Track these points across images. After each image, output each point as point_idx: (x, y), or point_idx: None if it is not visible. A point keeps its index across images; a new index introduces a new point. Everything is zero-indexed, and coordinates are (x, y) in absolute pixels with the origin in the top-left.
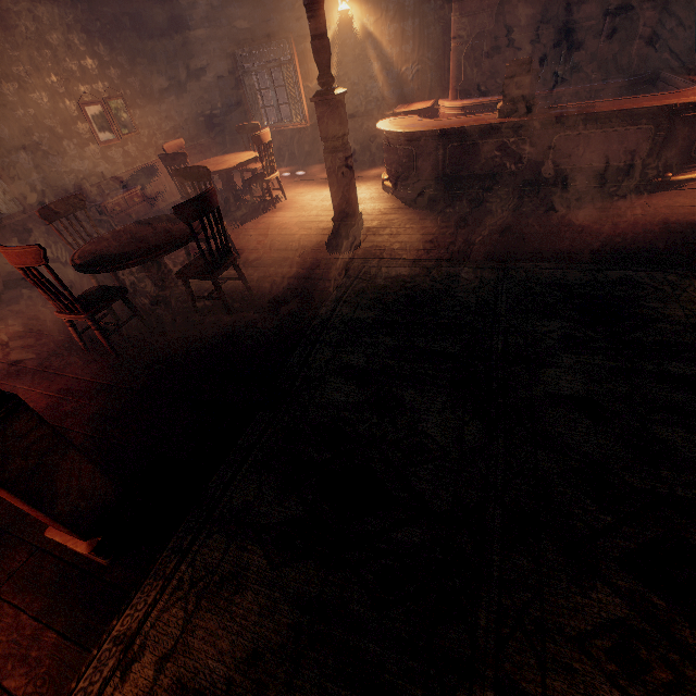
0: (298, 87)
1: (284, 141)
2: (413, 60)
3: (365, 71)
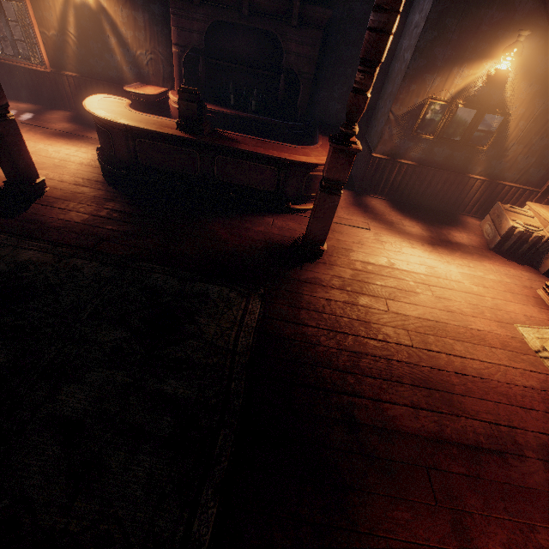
0: (33, 30)
1: (24, 78)
2: (147, 48)
3: (103, 41)
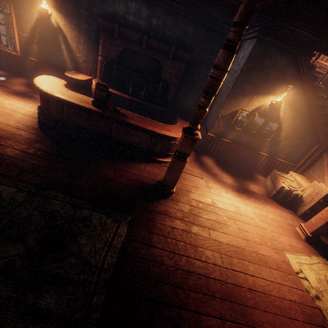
0: (13, 31)
1: (1, 56)
2: (83, 54)
3: (57, 45)
